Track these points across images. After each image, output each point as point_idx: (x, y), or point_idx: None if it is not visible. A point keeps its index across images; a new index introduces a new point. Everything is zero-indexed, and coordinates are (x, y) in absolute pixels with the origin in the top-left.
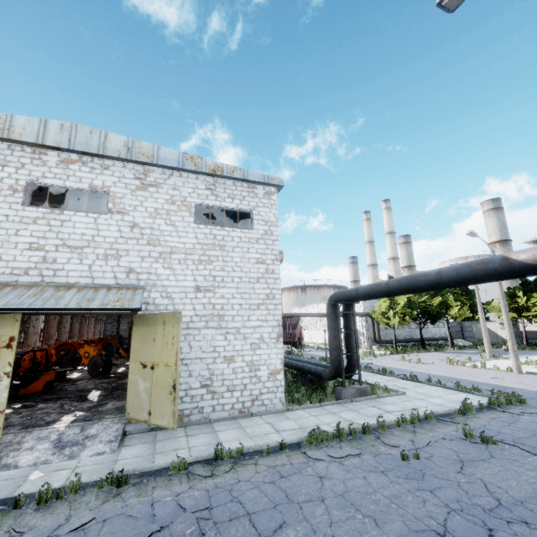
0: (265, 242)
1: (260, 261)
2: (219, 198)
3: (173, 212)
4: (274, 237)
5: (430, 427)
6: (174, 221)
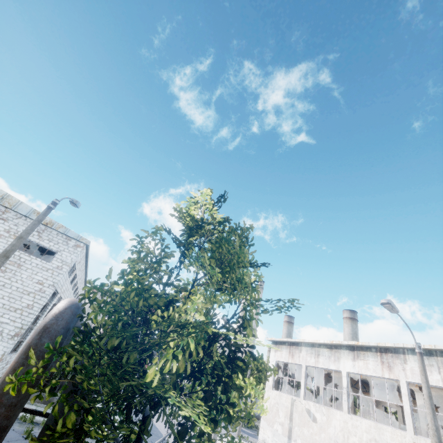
0: (53, 273)
1: (40, 282)
2: (41, 238)
3: (4, 237)
4: (62, 271)
5: (28, 426)
6: (1, 241)
